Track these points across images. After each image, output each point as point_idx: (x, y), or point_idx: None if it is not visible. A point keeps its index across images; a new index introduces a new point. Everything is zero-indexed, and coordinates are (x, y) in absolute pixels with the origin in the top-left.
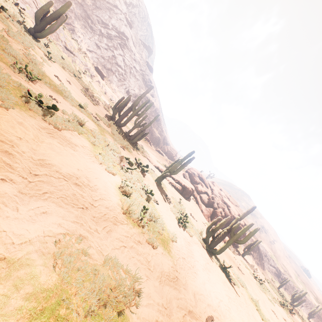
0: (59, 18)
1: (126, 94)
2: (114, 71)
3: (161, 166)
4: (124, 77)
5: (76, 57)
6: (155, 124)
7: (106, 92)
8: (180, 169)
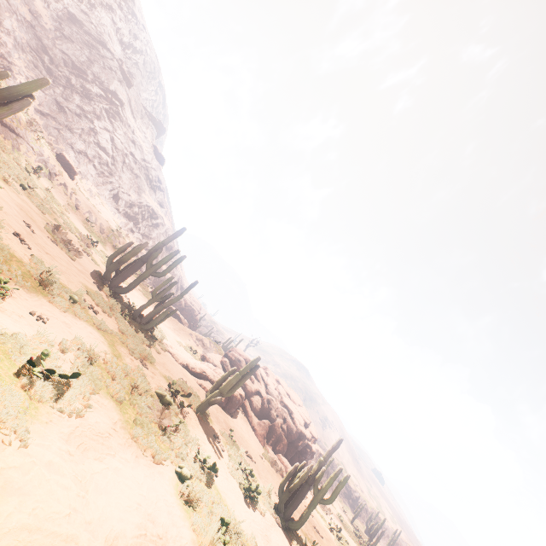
0: (15, 98)
1: (112, 200)
2: (91, 156)
3: (191, 360)
4: (111, 170)
5: (22, 139)
6: (164, 256)
7: (78, 205)
8: (237, 387)
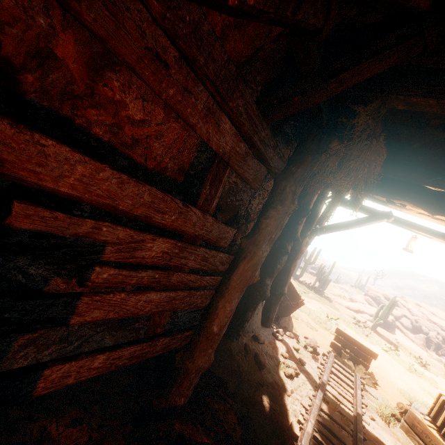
0: None
1: None
2: None
3: (347, 303)
4: None
5: None
6: None
7: None
8: (389, 314)
